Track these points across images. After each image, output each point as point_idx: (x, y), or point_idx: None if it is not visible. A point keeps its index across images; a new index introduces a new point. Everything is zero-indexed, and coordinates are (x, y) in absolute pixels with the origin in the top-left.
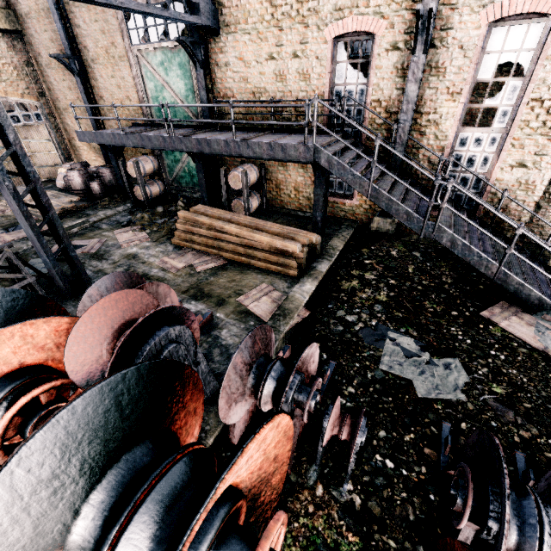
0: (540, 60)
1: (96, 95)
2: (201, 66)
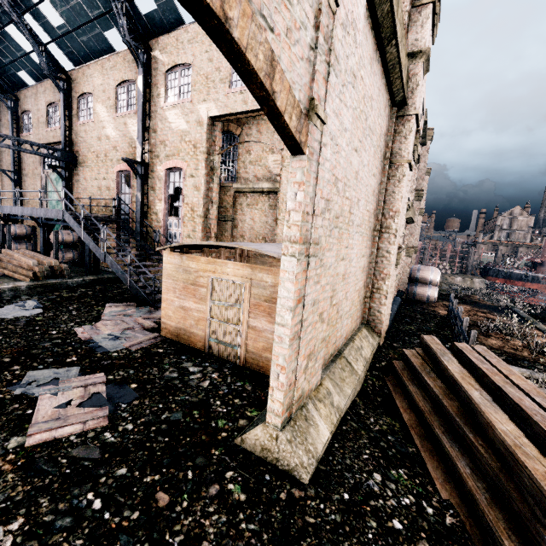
0: (183, 186)
1: (24, 193)
2: (64, 180)
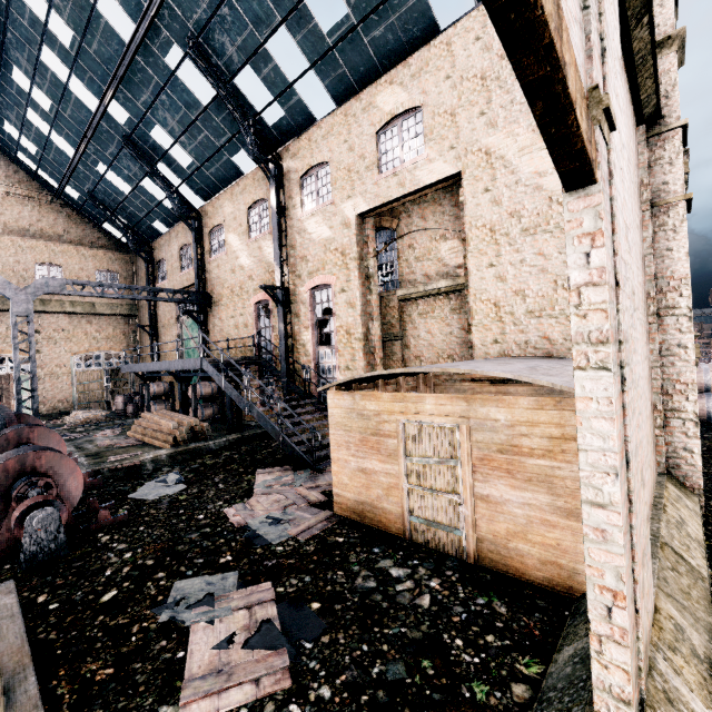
0: (333, 305)
1: (161, 347)
2: (200, 324)
